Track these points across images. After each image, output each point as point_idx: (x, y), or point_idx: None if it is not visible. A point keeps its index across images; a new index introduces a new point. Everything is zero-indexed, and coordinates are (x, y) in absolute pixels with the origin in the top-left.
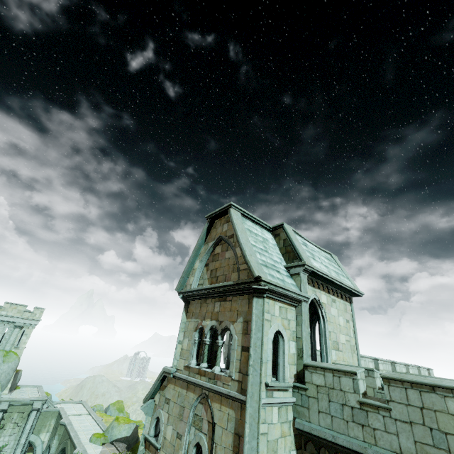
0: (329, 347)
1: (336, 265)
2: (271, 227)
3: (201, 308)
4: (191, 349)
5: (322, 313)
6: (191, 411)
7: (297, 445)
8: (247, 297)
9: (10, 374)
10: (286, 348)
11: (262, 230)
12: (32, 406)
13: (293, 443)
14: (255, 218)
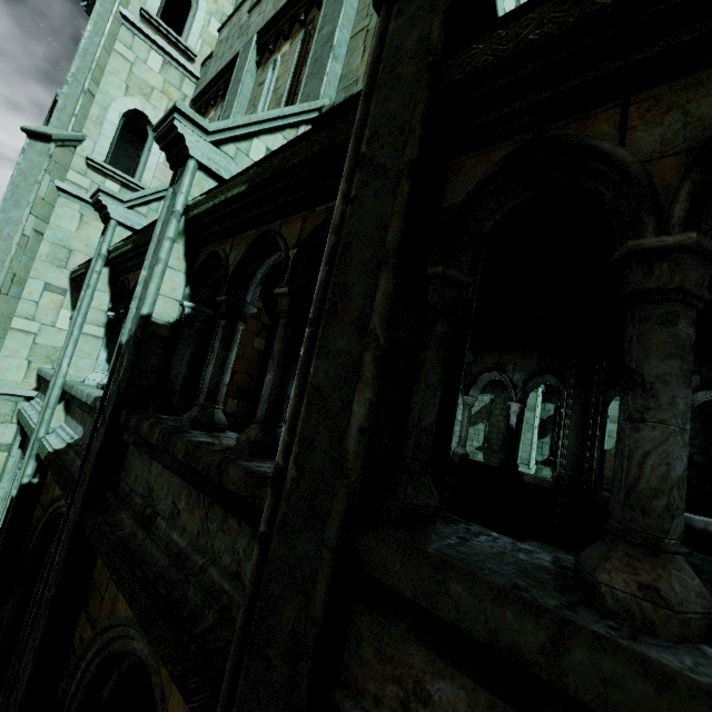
0: None
1: None
2: None
3: None
4: None
5: None
6: None
7: None
8: None
9: None
10: (202, 17)
11: None
12: None
13: None
14: None
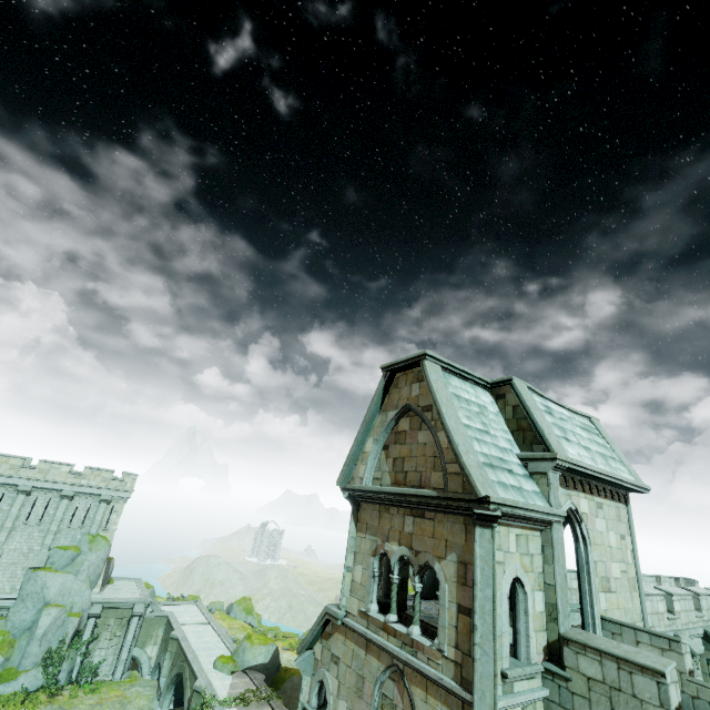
0: (595, 591)
1: (600, 438)
2: (489, 382)
3: (380, 519)
4: (368, 585)
5: (582, 532)
6: (375, 688)
7: None
8: (462, 521)
9: (101, 567)
10: (530, 605)
11: (476, 390)
12: (133, 611)
13: None
14: (464, 371)
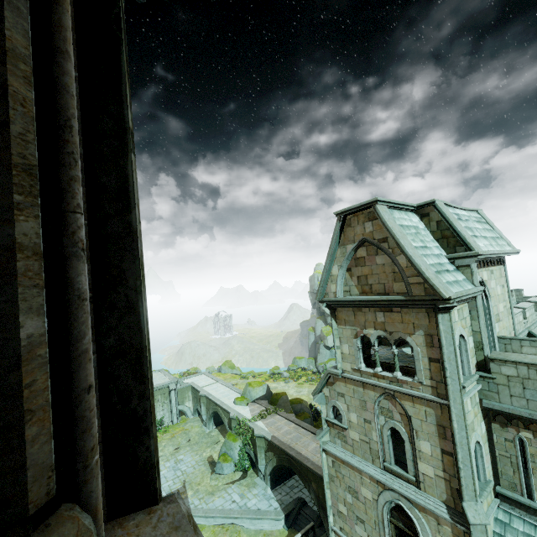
0: (494, 324)
1: (486, 225)
2: (415, 206)
3: (355, 316)
4: (355, 354)
5: (485, 293)
6: (375, 405)
7: (483, 416)
8: (424, 311)
9: None
10: (468, 346)
11: (408, 216)
12: (169, 388)
13: (481, 416)
14: (400, 204)
